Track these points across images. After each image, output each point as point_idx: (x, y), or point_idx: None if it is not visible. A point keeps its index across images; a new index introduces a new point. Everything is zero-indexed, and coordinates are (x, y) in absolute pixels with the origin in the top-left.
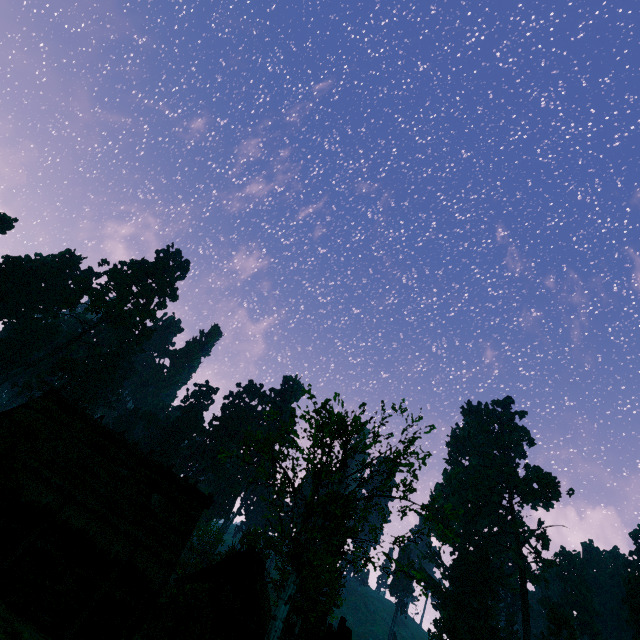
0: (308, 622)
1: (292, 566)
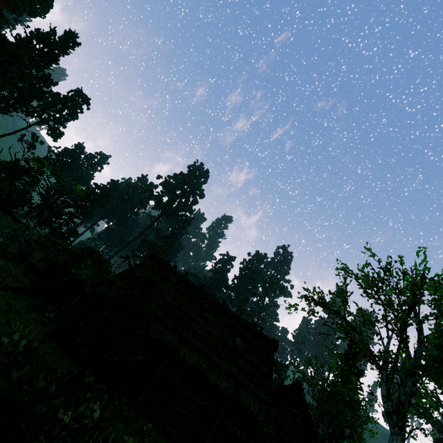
0: (333, 439)
1: (391, 426)
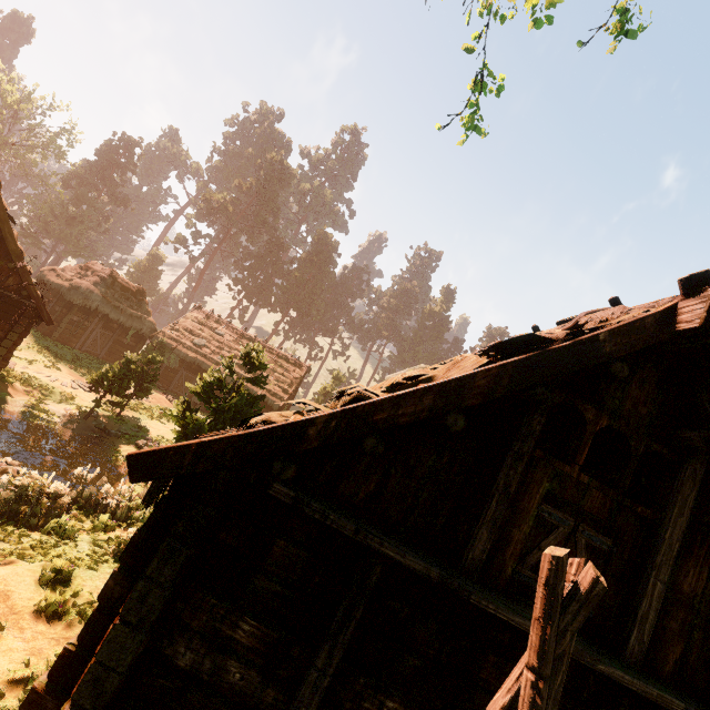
0: None
1: None
